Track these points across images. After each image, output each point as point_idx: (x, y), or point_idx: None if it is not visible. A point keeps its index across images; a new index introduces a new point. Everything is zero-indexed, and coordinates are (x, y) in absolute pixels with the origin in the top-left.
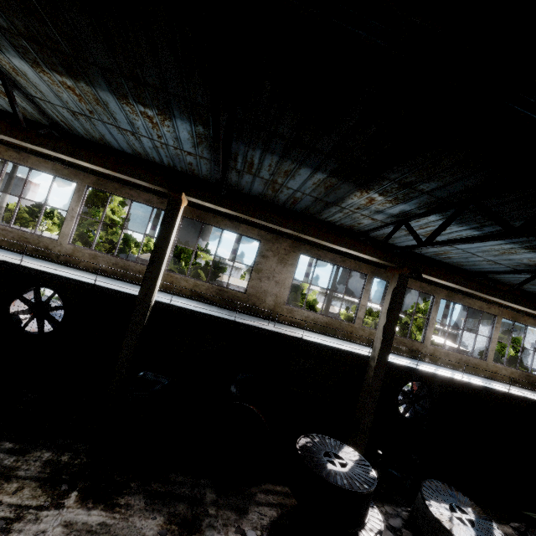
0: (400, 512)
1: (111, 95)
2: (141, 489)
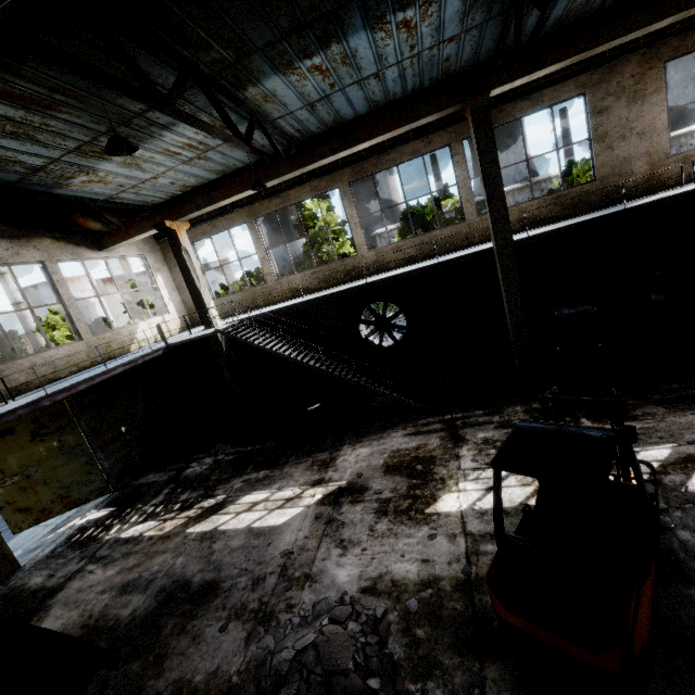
0: None
1: (364, 33)
2: (644, 402)
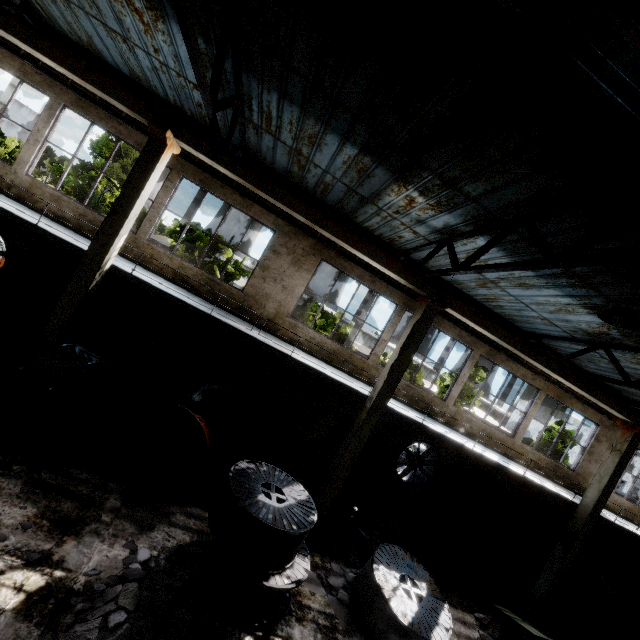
0: (347, 573)
1: None
2: (25, 475)
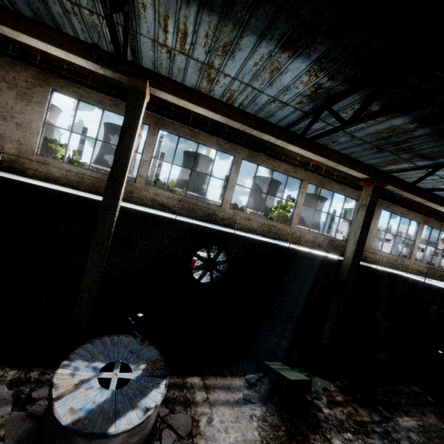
0: None
1: None
2: None
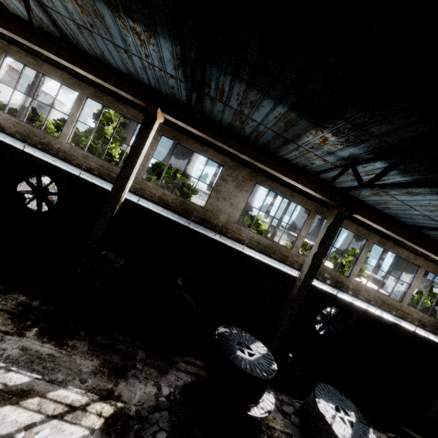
0: (294, 403)
1: (106, 7)
2: (88, 338)
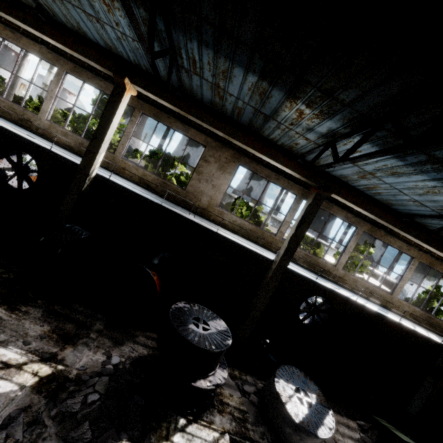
0: (257, 383)
1: None
2: (45, 306)
